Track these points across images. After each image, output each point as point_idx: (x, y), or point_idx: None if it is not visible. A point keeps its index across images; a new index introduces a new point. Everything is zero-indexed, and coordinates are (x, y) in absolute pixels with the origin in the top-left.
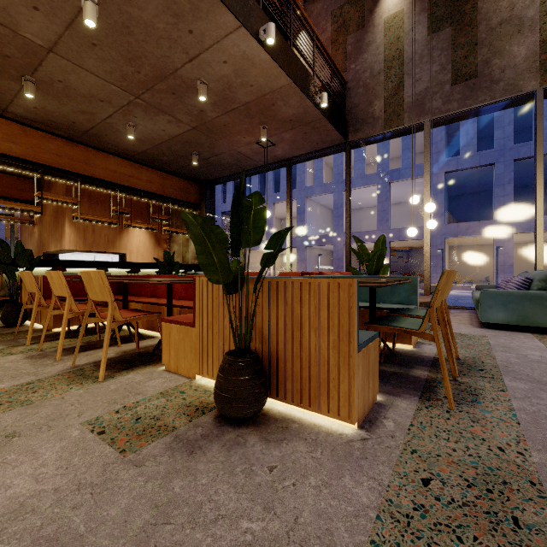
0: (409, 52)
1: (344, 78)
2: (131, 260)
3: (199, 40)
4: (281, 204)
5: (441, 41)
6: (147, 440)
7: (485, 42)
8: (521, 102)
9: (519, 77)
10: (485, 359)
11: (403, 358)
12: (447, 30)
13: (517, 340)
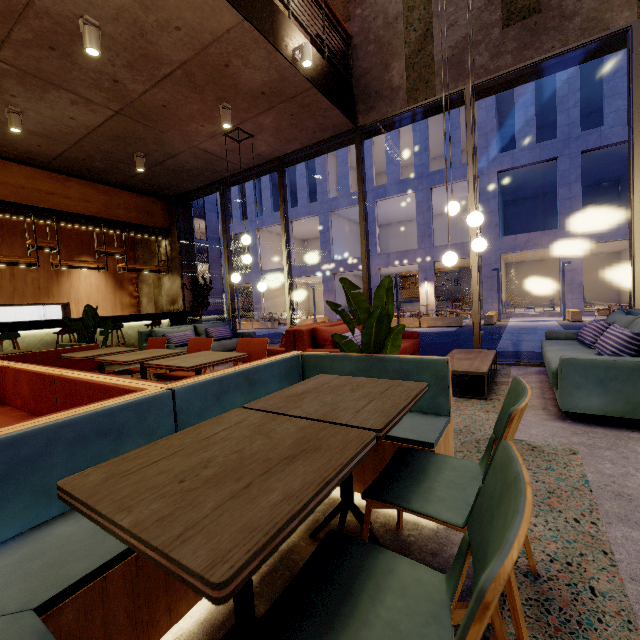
0: None
1: (346, 29)
2: (79, 311)
3: None
4: (301, 222)
5: None
6: None
7: None
8: (607, 49)
9: (604, 6)
10: (596, 570)
11: None
12: None
13: (635, 464)
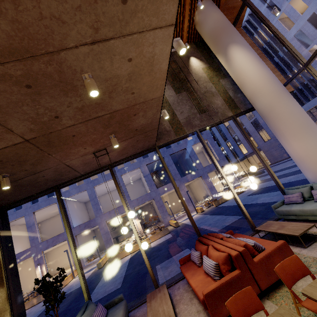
0: (171, 100)
1: None
2: None
3: (124, 19)
4: (41, 211)
5: (184, 96)
6: None
7: (203, 98)
8: (225, 121)
9: (224, 111)
10: None
11: None
12: (184, 92)
13: None
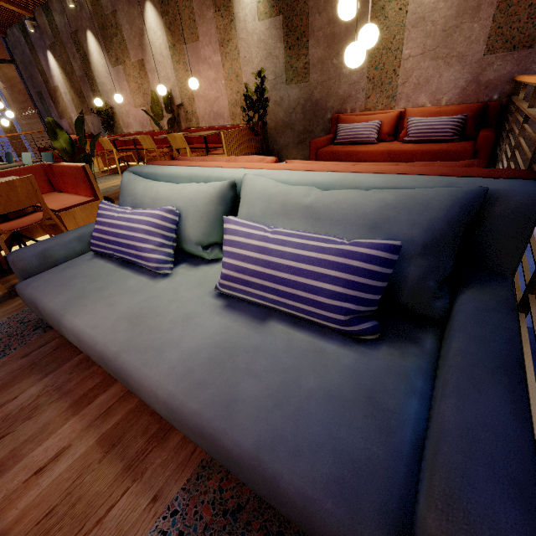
0: None
1: None
2: None
3: None
4: None
5: None
6: None
7: None
8: None
9: None
10: None
11: None
12: None
13: None
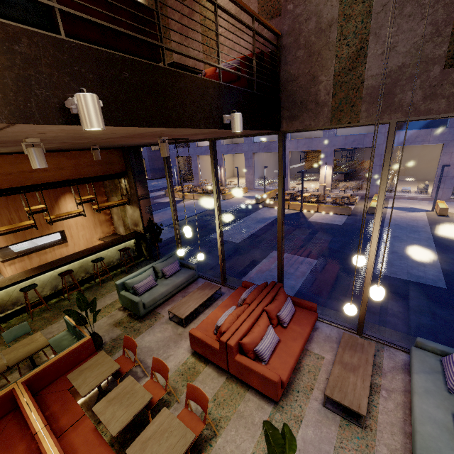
0: None
1: (276, 31)
2: (71, 234)
3: None
4: None
5: None
6: None
7: None
8: None
9: None
10: None
11: None
12: None
13: None
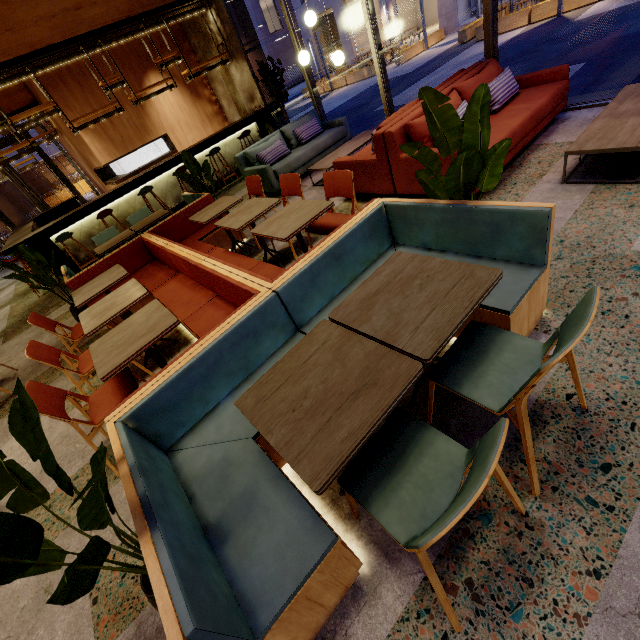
0: None
1: None
2: (178, 139)
3: None
4: None
5: None
6: (118, 627)
7: None
8: None
9: None
10: None
11: (473, 408)
12: None
13: None
